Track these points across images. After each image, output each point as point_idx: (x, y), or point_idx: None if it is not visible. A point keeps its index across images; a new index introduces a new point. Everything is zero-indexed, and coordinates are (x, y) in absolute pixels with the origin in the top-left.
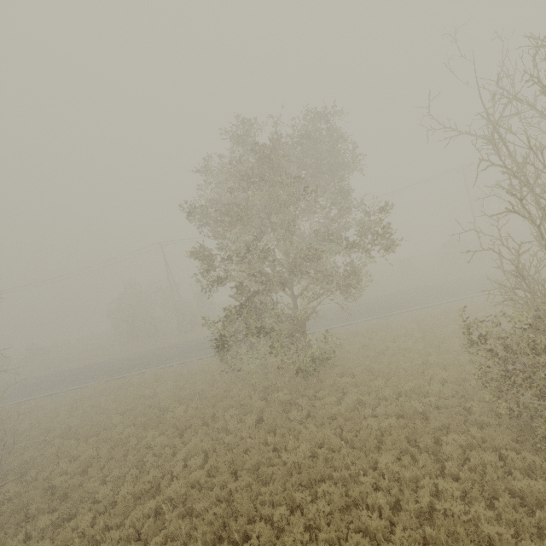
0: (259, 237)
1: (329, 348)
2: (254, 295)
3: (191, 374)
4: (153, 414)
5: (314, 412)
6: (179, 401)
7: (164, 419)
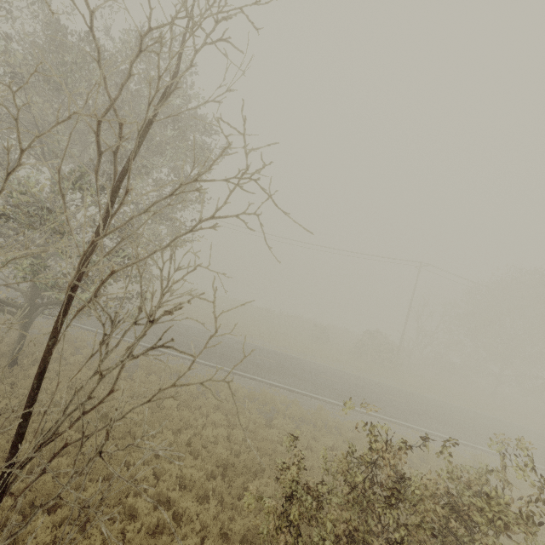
0: (3, 160)
1: (75, 361)
2: None
3: None
4: None
5: None
6: None
7: None
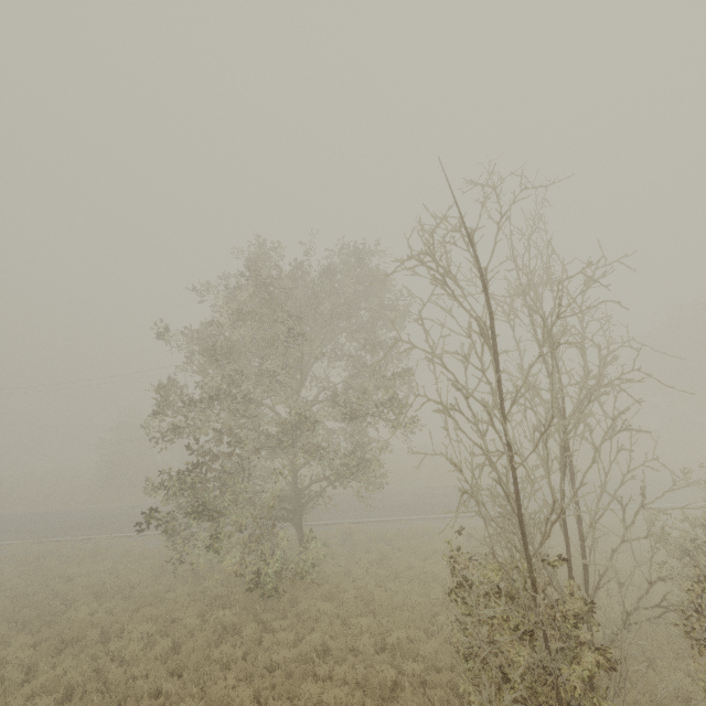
0: (258, 382)
1: (338, 552)
2: (212, 458)
3: (144, 554)
4: (50, 607)
5: (255, 653)
6: (99, 594)
7: (59, 619)
